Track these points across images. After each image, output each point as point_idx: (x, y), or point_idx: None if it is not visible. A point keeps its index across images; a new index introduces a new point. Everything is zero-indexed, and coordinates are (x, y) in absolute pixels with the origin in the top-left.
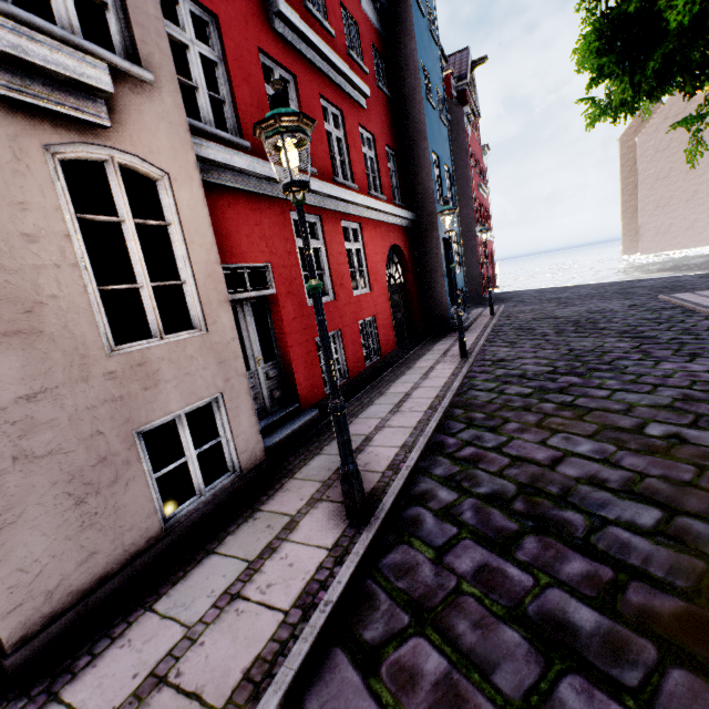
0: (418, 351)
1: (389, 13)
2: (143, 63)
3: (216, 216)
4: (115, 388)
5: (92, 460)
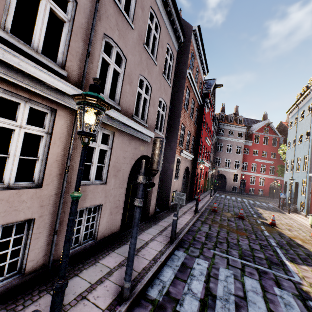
0: (272, 198)
1: None
2: (239, 169)
3: (242, 176)
4: (232, 183)
5: (230, 186)
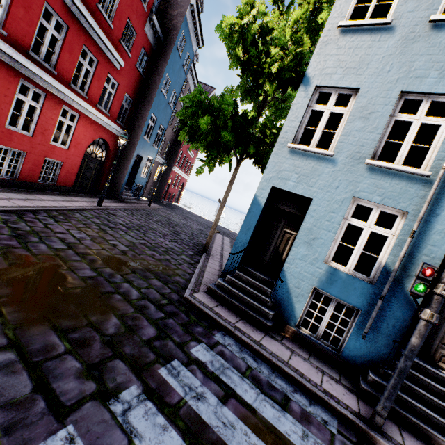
0: (85, 195)
1: (163, 43)
2: None
3: None
4: None
5: None
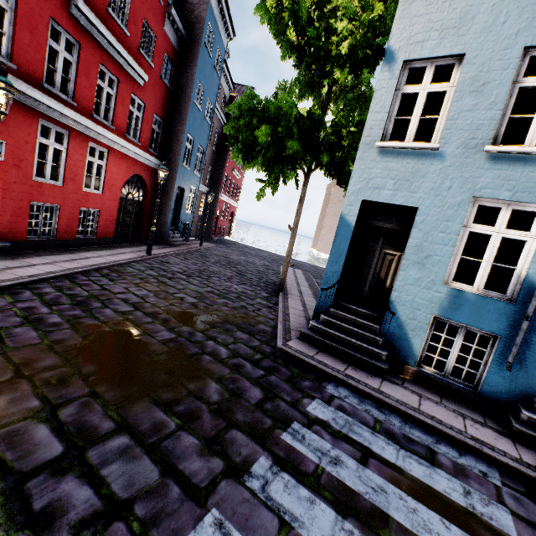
0: (129, 245)
1: (187, 42)
2: None
3: None
4: None
5: None
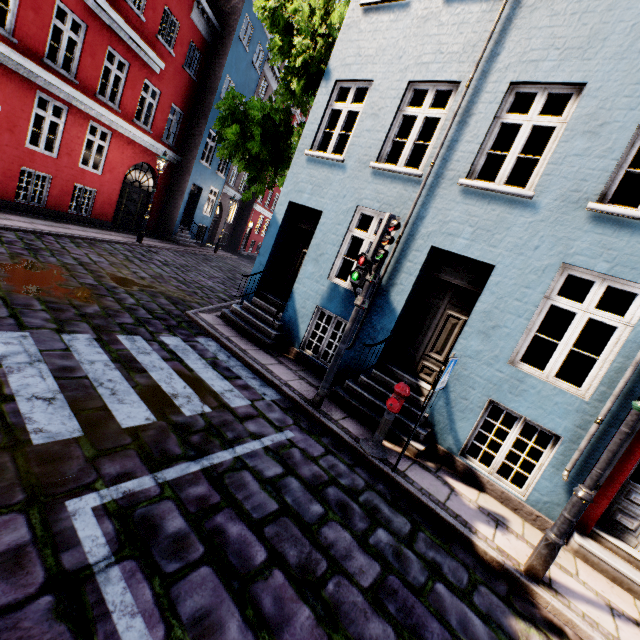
0: (127, 232)
1: (220, 33)
2: None
3: None
4: None
5: None
